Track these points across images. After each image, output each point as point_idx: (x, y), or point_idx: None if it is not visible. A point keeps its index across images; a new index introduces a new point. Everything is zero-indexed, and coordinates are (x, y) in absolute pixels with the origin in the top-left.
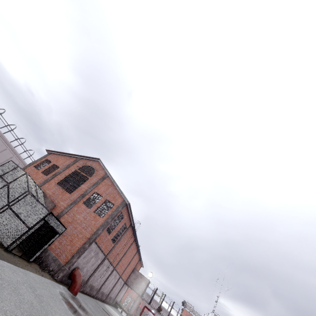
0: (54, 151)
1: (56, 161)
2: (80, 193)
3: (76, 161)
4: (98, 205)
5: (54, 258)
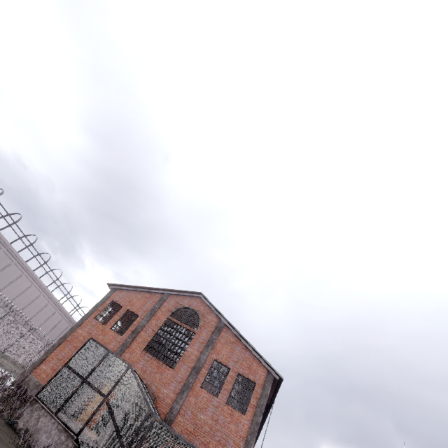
0: (122, 285)
1: (128, 303)
2: (190, 366)
3: (163, 300)
4: (228, 387)
5: None
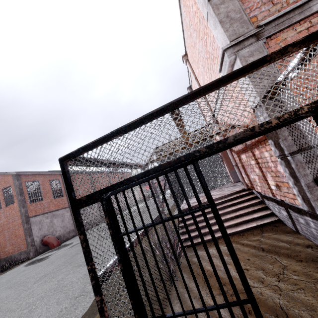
0: None
1: None
2: None
3: None
4: (3, 200)
5: (19, 254)
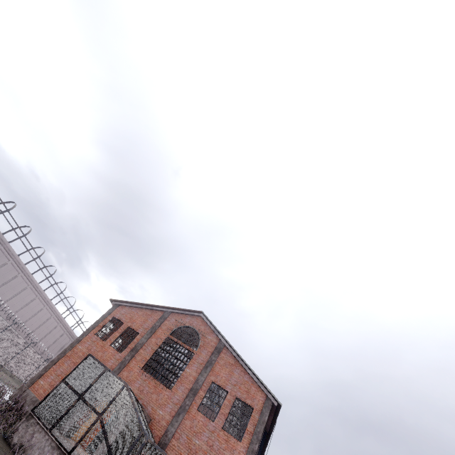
0: (125, 301)
1: (130, 320)
2: (188, 387)
3: (163, 318)
4: (225, 411)
5: None
